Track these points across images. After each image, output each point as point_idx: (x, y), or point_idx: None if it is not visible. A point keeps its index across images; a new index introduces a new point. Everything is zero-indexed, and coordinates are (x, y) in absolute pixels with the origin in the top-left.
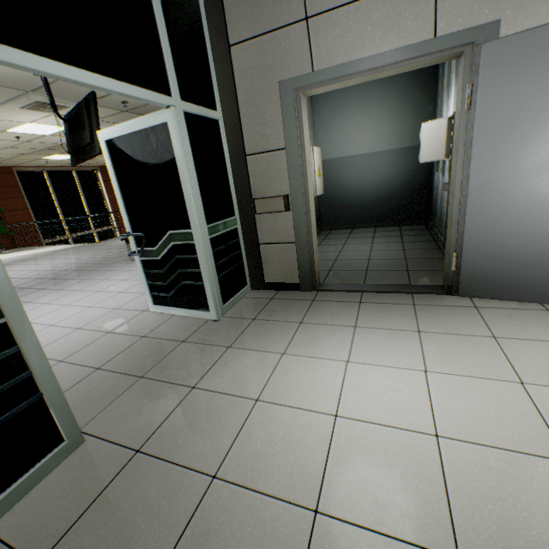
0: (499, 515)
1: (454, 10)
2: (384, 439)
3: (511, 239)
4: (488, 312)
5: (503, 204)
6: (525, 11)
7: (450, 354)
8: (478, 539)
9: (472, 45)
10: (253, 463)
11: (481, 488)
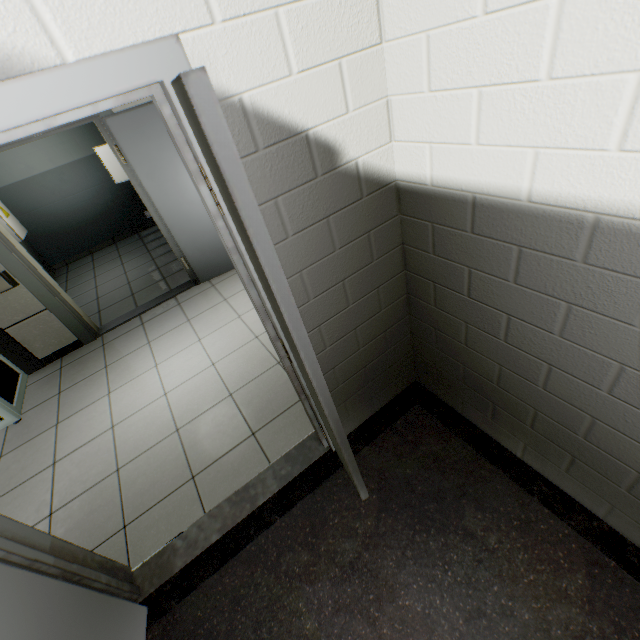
0: (240, 372)
1: None
2: (193, 383)
3: (205, 238)
4: (220, 286)
5: (188, 219)
6: None
7: (209, 323)
8: (235, 384)
9: (97, 117)
10: (136, 446)
11: (233, 369)
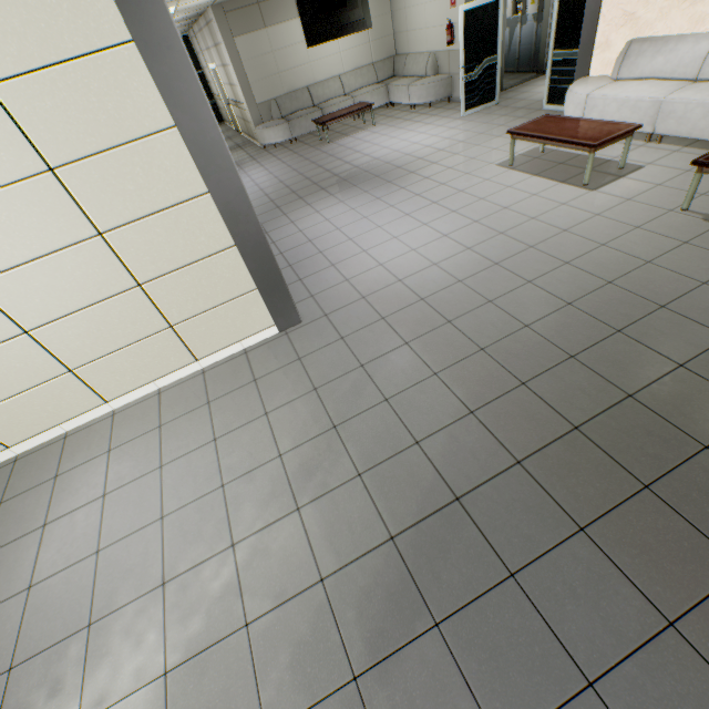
0: None
1: None
2: None
3: None
4: None
5: None
6: None
7: None
8: None
9: None
10: None
11: None
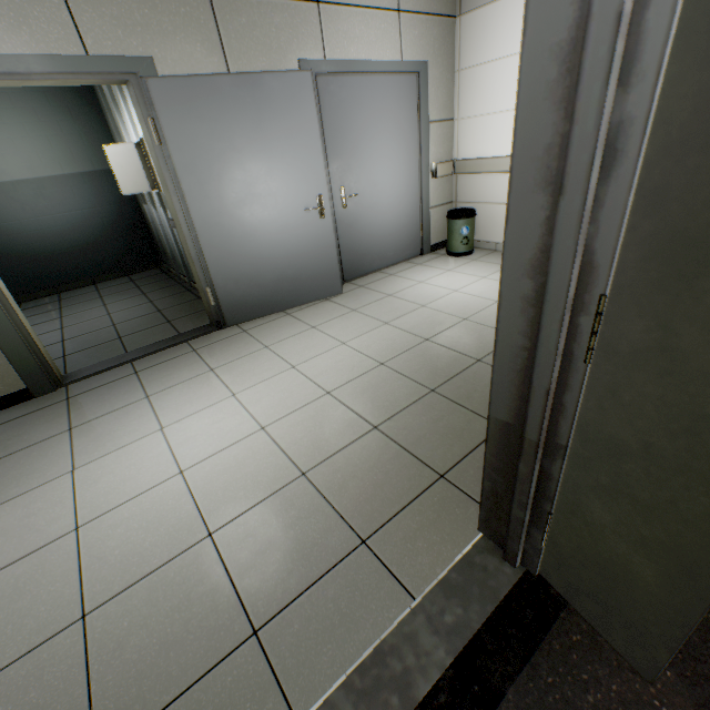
0: (312, 439)
1: (98, 29)
2: (232, 456)
3: (246, 265)
4: (255, 331)
5: (227, 236)
6: (172, 55)
7: (245, 373)
8: (308, 458)
9: (135, 75)
10: (124, 567)
11: (299, 435)
